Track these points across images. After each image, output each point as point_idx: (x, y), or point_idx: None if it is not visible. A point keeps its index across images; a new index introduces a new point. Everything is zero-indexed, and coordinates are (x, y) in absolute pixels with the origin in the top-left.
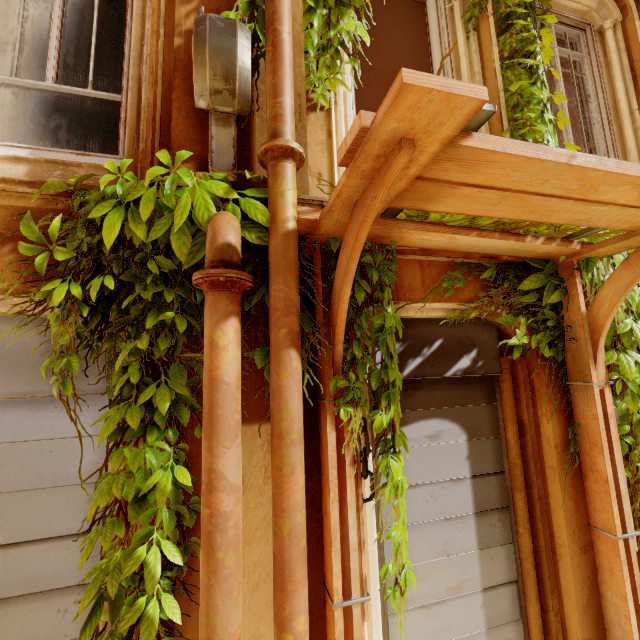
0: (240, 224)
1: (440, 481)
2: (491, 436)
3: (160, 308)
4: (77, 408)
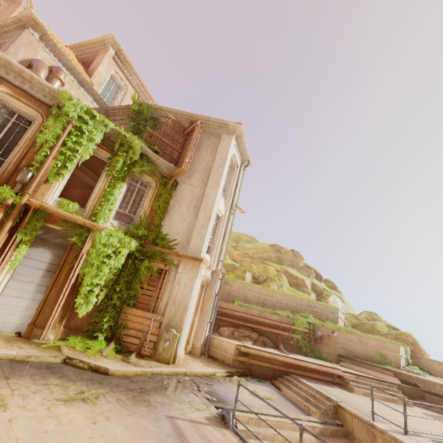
0: (14, 200)
1: (40, 261)
2: (60, 258)
3: None
4: None
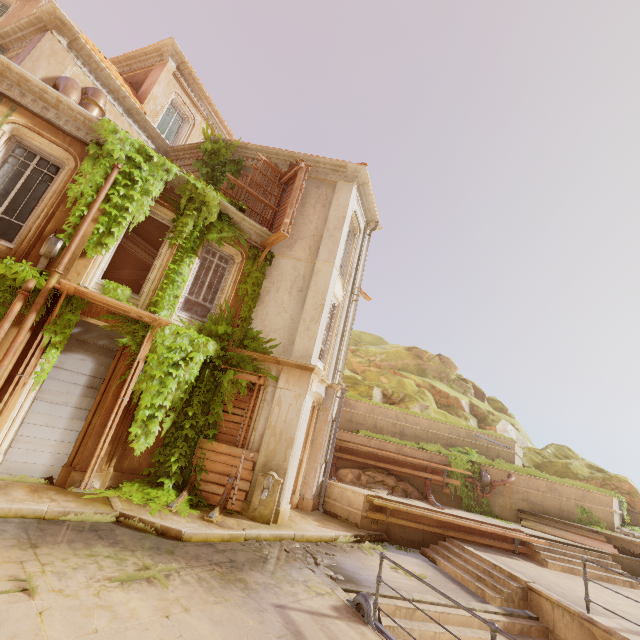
0: (37, 282)
1: (78, 372)
2: (106, 367)
3: (5, 292)
4: None
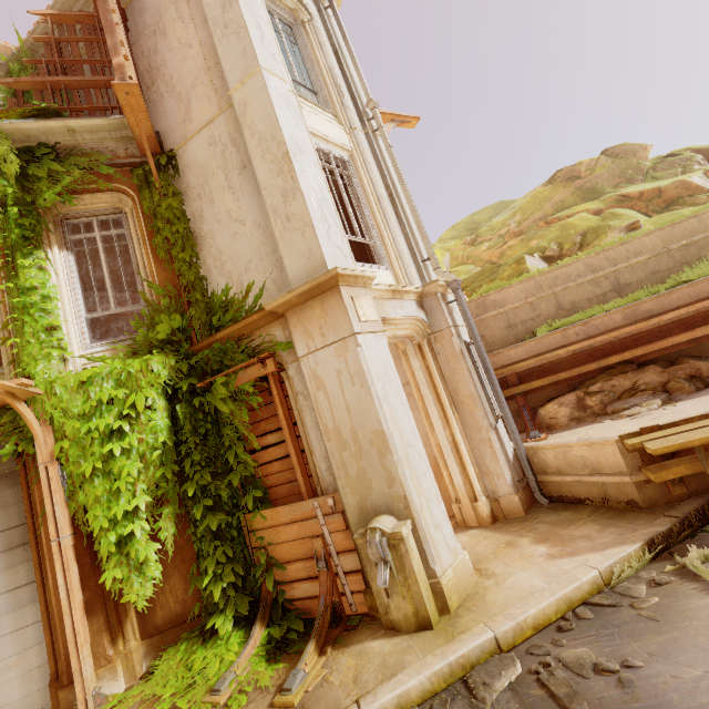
0: None
1: None
2: (19, 504)
3: None
4: None
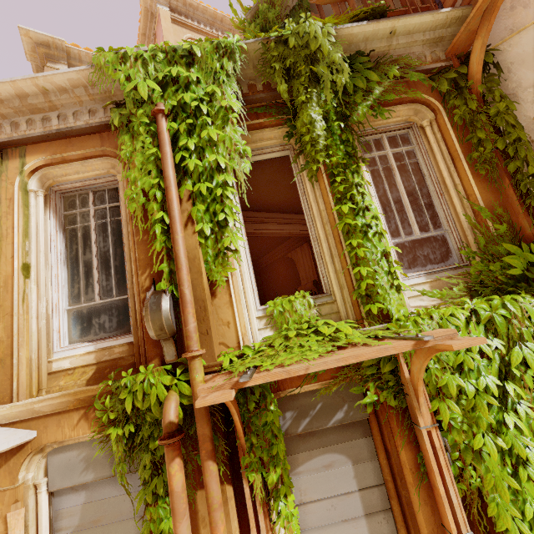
0: (179, 395)
1: (337, 495)
2: (370, 460)
3: (154, 436)
4: (132, 476)
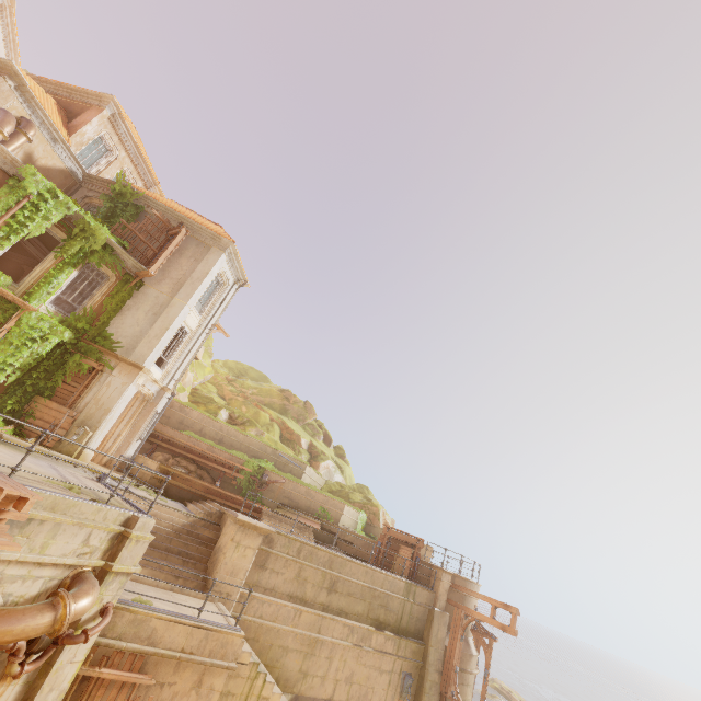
0: None
1: None
2: None
3: None
4: None
